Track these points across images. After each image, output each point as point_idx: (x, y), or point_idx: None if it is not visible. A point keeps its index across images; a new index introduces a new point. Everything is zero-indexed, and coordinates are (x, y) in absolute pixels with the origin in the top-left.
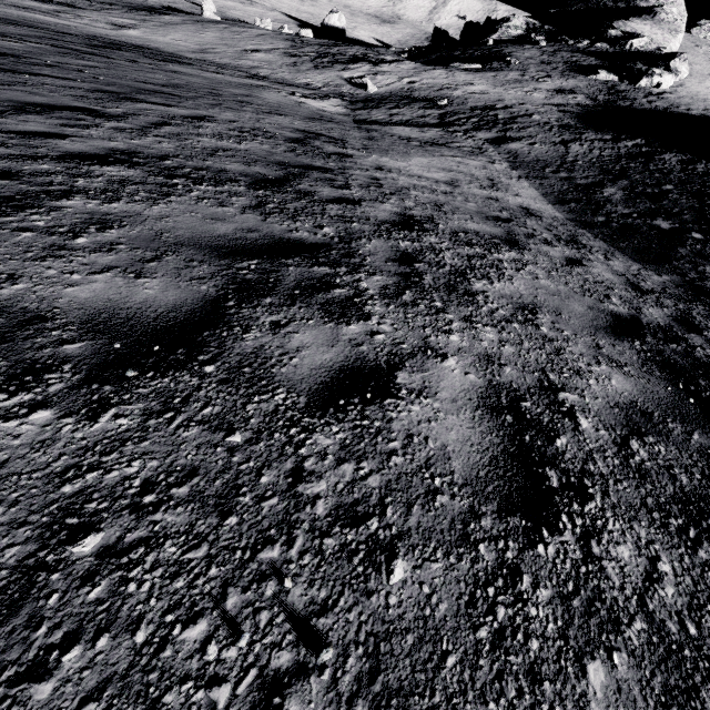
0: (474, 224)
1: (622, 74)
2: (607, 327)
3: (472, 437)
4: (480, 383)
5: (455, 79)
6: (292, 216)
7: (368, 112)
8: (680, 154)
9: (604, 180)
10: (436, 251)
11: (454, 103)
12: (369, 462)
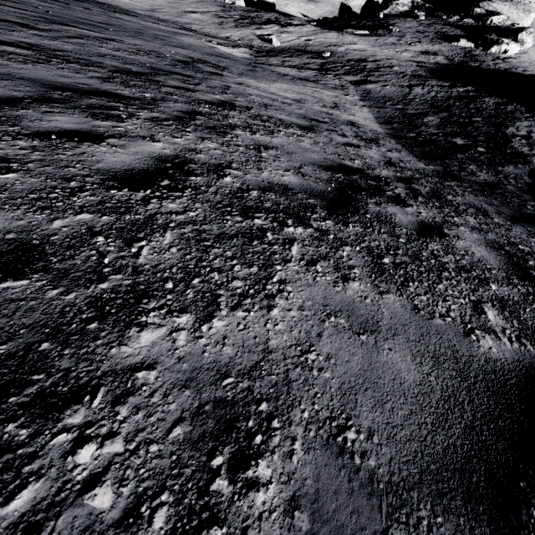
0: (285, 117)
1: (478, 42)
2: (324, 166)
3: (127, 162)
4: (169, 153)
5: (343, 39)
6: (127, 86)
7: (267, 59)
8: (498, 98)
9: (429, 112)
10: (227, 116)
11: (335, 56)
12: (42, 153)
